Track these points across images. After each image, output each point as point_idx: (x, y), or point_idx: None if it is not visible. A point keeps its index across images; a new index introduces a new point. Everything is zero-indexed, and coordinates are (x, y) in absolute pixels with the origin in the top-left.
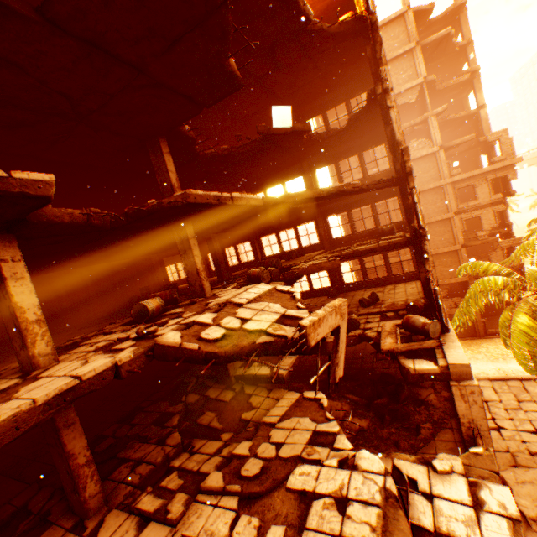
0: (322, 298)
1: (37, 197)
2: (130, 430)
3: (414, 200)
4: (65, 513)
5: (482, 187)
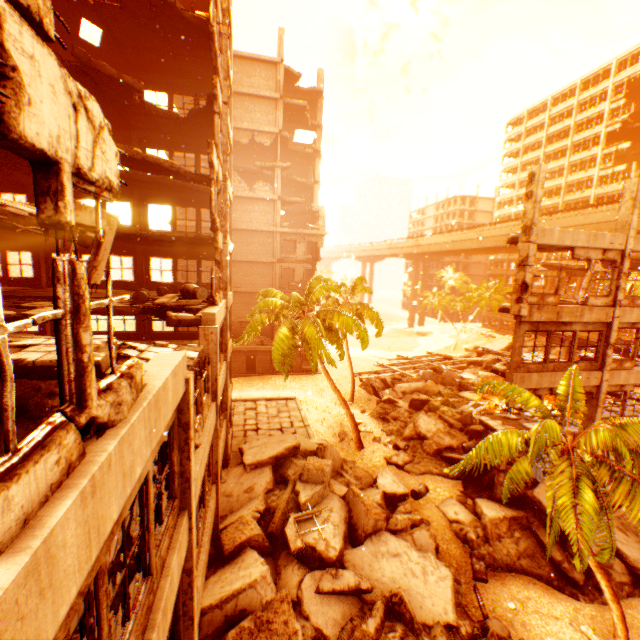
0: (120, 290)
1: None
2: None
3: (213, 190)
4: None
5: (301, 246)
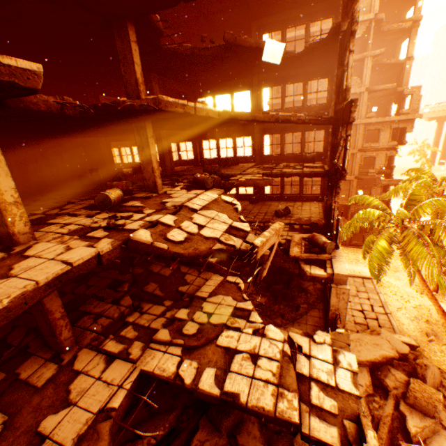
0: (245, 202)
1: (25, 89)
2: (87, 290)
3: (346, 147)
4: (43, 348)
5: (386, 133)
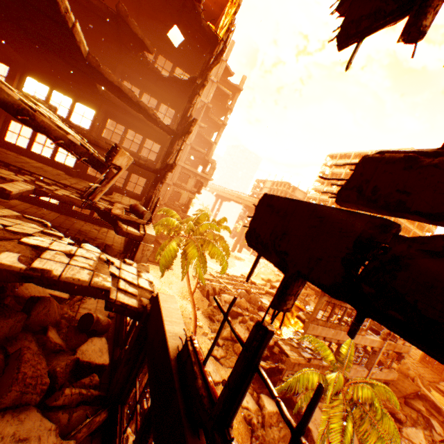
0: (60, 171)
1: None
2: None
3: (182, 148)
4: None
5: (193, 180)
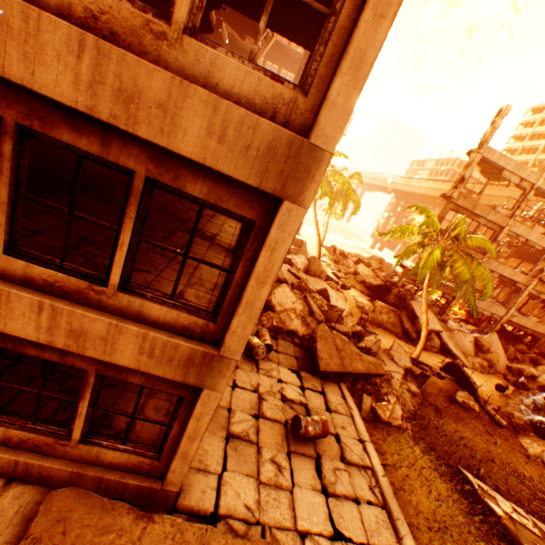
0: None
1: None
2: None
3: None
4: None
5: None
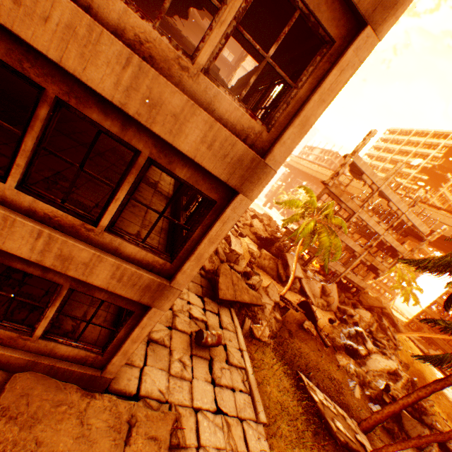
0: None
1: None
2: None
3: None
4: None
5: None
